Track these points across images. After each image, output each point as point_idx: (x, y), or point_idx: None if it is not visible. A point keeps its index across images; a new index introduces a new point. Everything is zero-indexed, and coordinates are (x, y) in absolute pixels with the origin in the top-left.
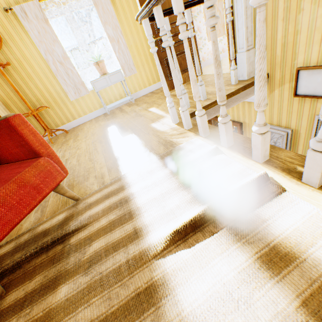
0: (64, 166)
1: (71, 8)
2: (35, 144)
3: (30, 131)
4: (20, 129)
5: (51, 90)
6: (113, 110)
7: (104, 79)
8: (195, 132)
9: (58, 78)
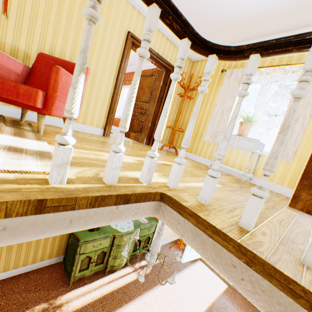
0: (52, 109)
1: (273, 79)
2: (51, 85)
3: (56, 78)
4: (53, 73)
5: (201, 126)
6: (224, 172)
7: (233, 138)
8: (83, 180)
9: (211, 120)
